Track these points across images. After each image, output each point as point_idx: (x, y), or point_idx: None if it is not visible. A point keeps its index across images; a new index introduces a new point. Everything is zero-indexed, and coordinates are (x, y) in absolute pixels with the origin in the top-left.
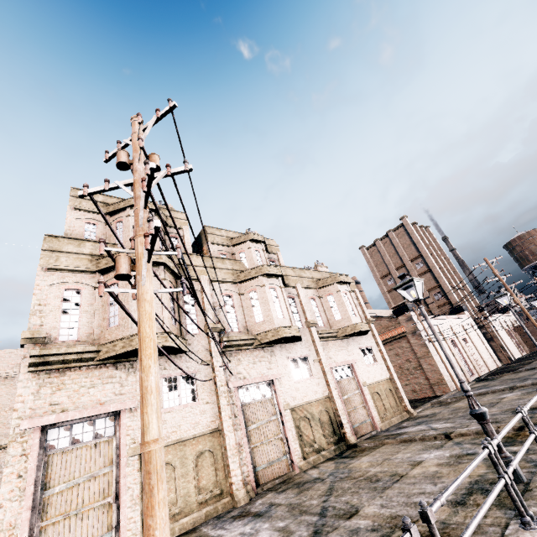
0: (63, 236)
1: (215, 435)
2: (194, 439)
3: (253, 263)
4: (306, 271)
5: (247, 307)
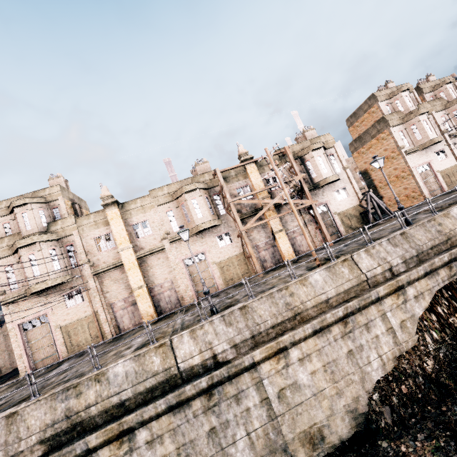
0: (387, 114)
1: (455, 166)
2: (450, 168)
3: (451, 96)
4: None
5: (453, 119)
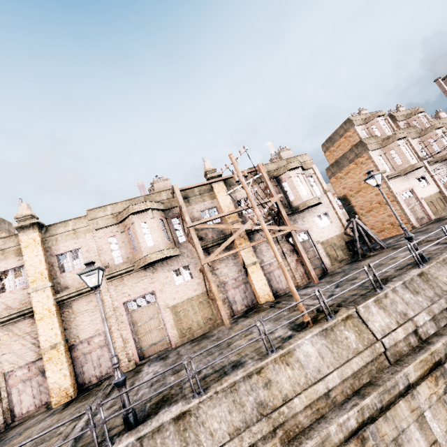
0: (364, 138)
1: (438, 194)
2: (433, 195)
3: (424, 124)
4: (443, 119)
5: (428, 147)
